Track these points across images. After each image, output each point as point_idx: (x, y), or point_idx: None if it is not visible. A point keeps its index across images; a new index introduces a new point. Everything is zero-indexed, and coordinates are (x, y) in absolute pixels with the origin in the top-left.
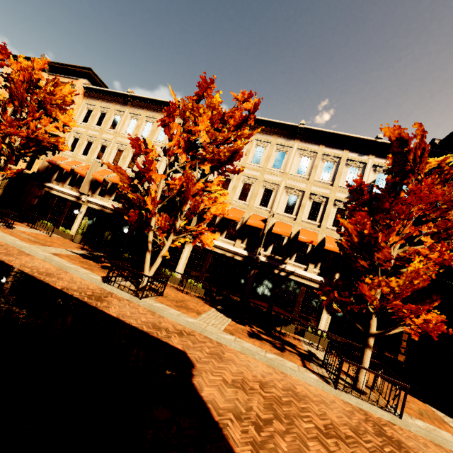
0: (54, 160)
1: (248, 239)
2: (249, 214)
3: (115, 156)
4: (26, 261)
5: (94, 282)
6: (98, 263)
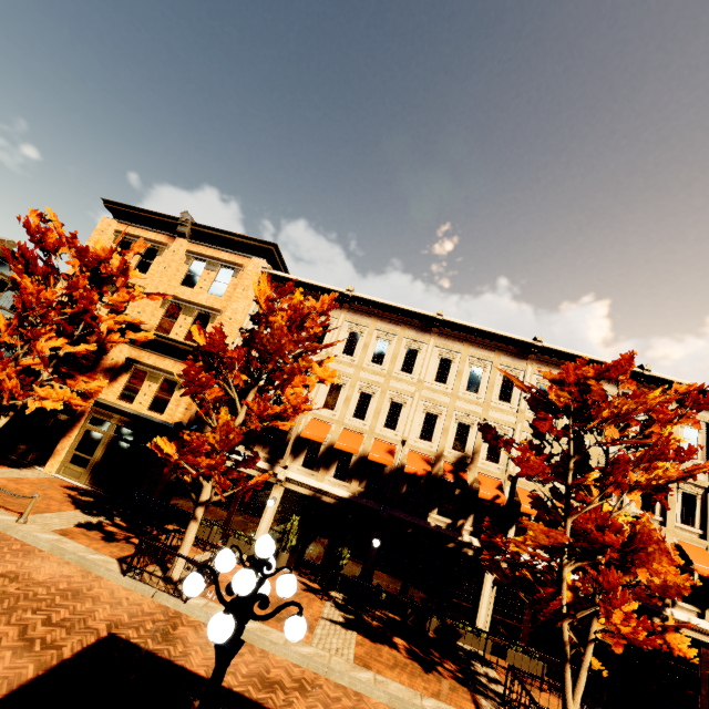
0: None
1: None
2: None
3: (326, 395)
4: None
5: None
6: (397, 649)
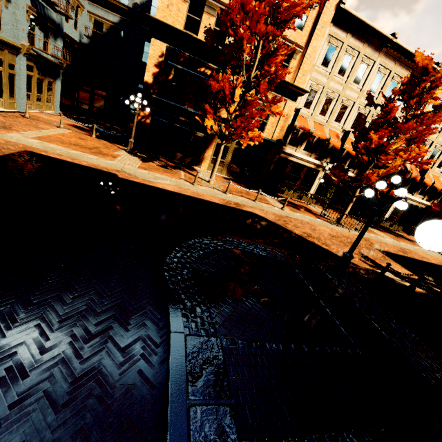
0: (304, 126)
1: (430, 194)
2: (440, 179)
3: (354, 120)
4: (428, 258)
5: (439, 256)
6: (385, 232)
